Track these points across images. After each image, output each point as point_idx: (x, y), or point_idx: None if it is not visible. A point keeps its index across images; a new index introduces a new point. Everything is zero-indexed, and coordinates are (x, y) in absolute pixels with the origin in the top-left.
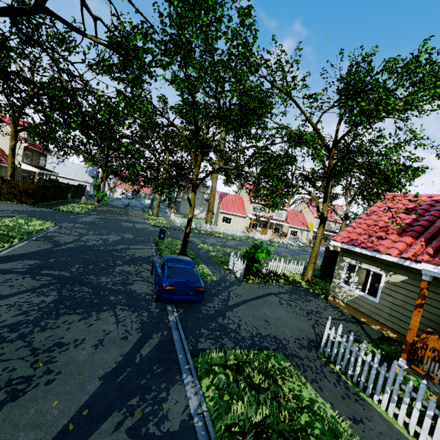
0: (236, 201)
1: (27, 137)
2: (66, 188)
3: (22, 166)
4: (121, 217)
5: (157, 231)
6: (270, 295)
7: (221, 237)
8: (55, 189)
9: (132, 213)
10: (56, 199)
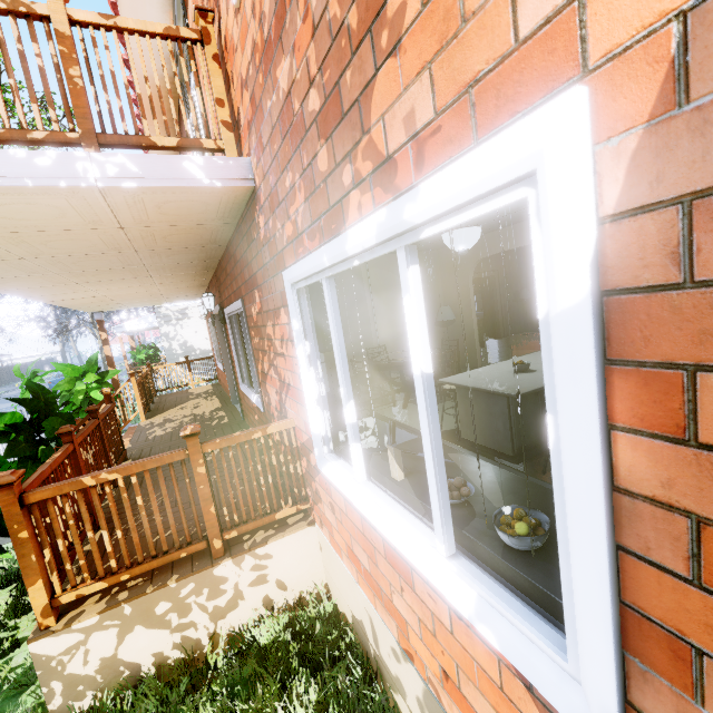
0: None
1: None
2: (23, 366)
3: None
4: None
5: None
6: None
7: None
8: (9, 370)
9: None
10: (16, 379)
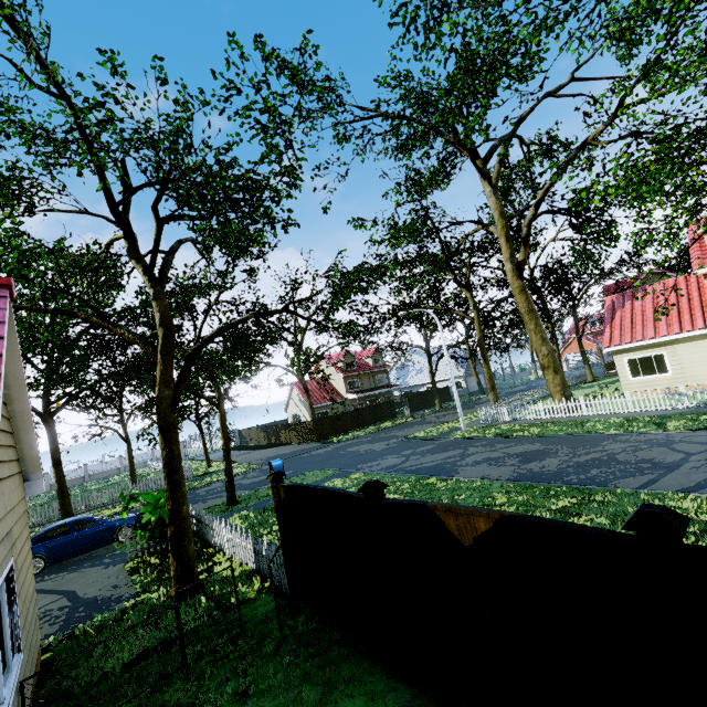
0: (672, 295)
1: (344, 367)
2: (386, 405)
3: (348, 397)
4: (391, 433)
5: (366, 453)
6: (60, 595)
7: (528, 436)
8: (357, 413)
9: (454, 414)
10: (368, 423)
